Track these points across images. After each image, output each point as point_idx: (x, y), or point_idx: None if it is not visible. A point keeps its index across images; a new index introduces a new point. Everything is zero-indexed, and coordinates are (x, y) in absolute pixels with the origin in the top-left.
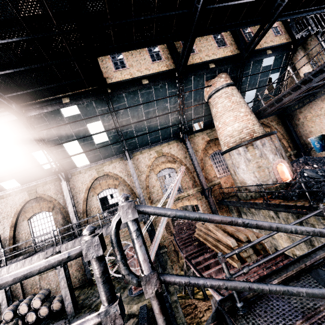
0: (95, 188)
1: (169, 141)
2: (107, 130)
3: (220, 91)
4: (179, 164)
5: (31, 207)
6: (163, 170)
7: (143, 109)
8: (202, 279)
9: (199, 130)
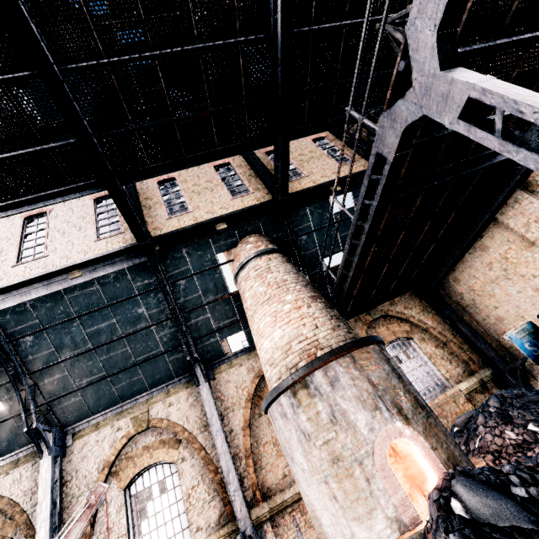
0: None
1: (169, 387)
2: None
3: (246, 267)
4: (189, 447)
5: None
6: (149, 470)
7: (85, 328)
8: None
9: (242, 351)
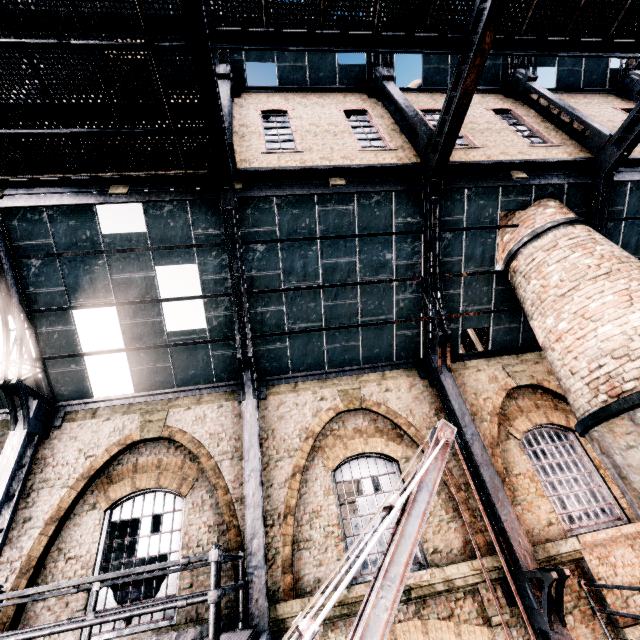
0: (114, 477)
1: (385, 369)
2: (208, 295)
3: (548, 235)
4: (414, 447)
5: None
6: (357, 459)
7: (322, 257)
8: None
9: (479, 354)
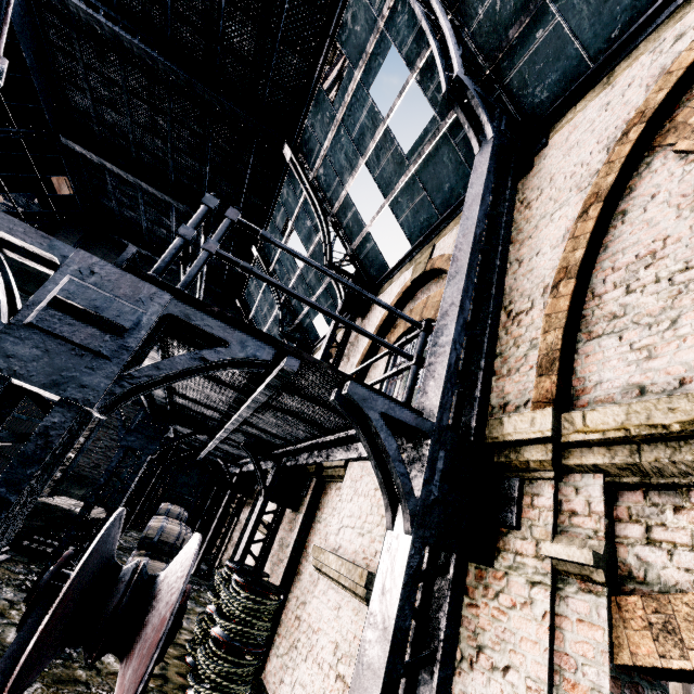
0: (397, 326)
1: None
2: (415, 68)
3: None
4: None
5: None
6: None
7: None
8: None
9: None
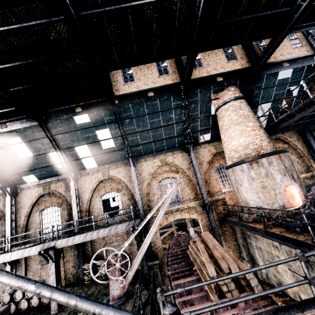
0: (99, 189)
1: (174, 151)
2: (114, 137)
3: (227, 104)
4: (182, 174)
5: (44, 201)
6: (166, 179)
7: (149, 120)
8: None
9: (206, 142)
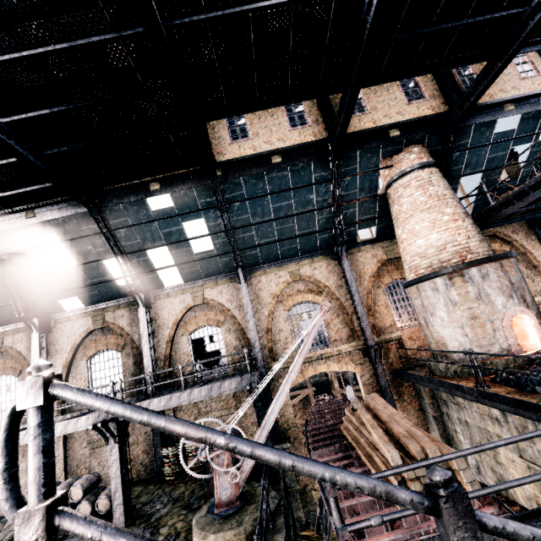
0: (187, 322)
1: (313, 256)
2: (212, 233)
3: (407, 176)
4: (328, 297)
5: (94, 342)
6: (300, 304)
7: (272, 203)
8: (127, 537)
9: (369, 241)
